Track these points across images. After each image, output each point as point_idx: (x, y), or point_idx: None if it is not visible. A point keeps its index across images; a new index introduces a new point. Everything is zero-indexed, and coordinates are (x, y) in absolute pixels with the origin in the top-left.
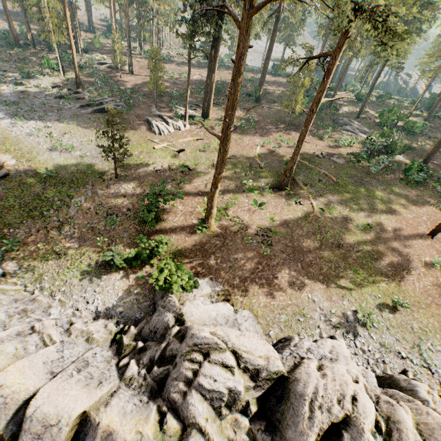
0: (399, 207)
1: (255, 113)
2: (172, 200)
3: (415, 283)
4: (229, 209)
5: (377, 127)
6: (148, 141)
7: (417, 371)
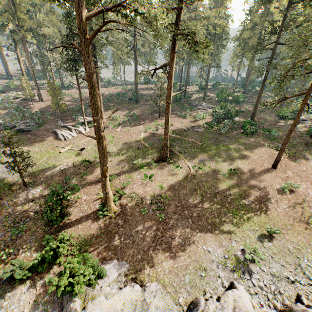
0: (247, 152)
1: (137, 110)
2: (72, 195)
3: (277, 209)
4: (126, 188)
5: (218, 103)
6: (55, 147)
7: (307, 291)
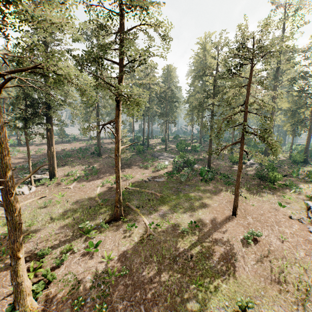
0: (207, 200)
1: (98, 163)
2: None
3: (245, 268)
4: (60, 266)
5: (178, 153)
6: None
7: None
